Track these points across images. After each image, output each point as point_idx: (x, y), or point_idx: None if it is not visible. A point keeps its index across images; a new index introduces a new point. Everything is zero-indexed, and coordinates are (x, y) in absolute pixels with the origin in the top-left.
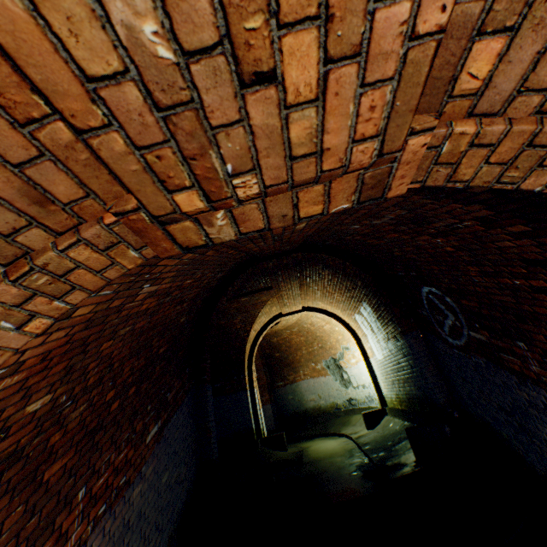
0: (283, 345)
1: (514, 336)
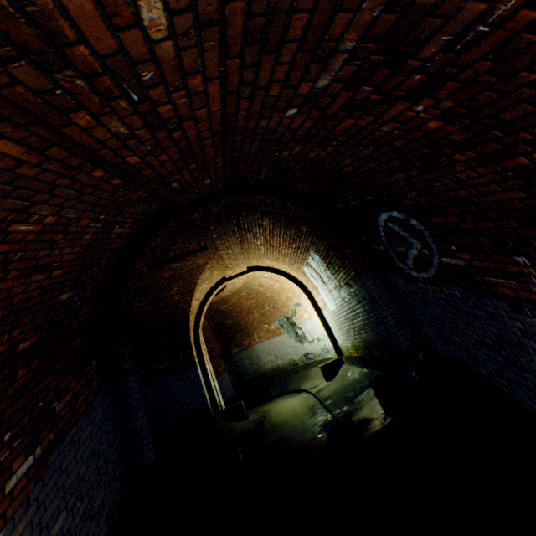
0: (233, 311)
1: (512, 250)
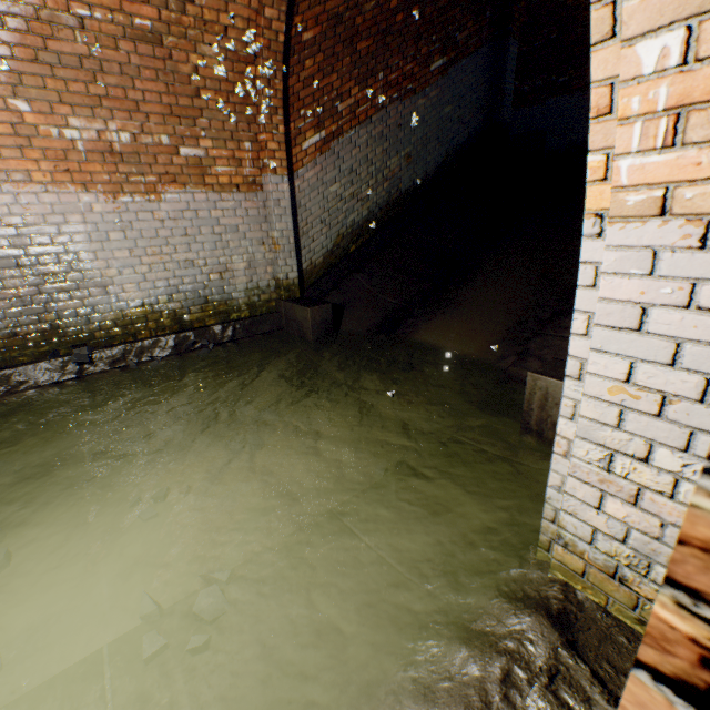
0: None
1: None
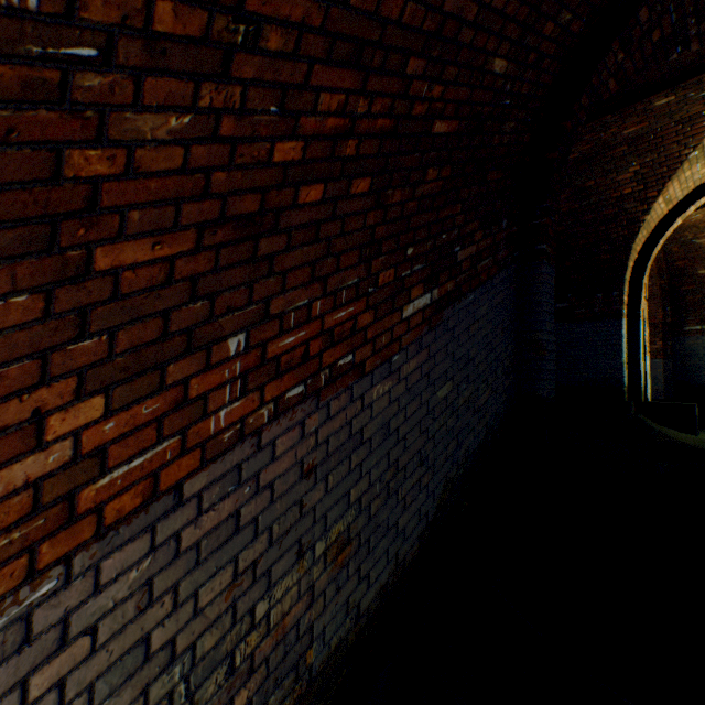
0: None
1: None
